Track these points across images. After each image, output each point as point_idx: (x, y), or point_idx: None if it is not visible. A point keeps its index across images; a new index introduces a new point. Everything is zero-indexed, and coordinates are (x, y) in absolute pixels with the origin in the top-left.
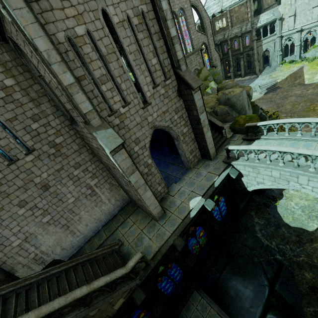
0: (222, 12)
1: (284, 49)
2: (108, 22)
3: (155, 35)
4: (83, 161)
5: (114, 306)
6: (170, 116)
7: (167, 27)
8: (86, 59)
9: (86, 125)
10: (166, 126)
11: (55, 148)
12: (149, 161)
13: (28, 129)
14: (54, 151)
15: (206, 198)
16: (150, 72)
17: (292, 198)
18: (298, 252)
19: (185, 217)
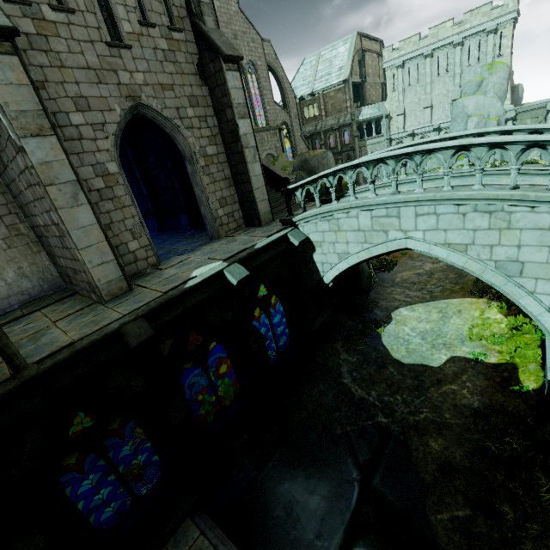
0: (314, 95)
1: None
2: None
3: None
4: None
5: None
6: (178, 103)
7: None
8: None
9: None
10: (166, 117)
11: None
12: (112, 167)
13: None
14: None
15: (232, 261)
16: None
17: (407, 321)
18: (418, 405)
19: (172, 289)
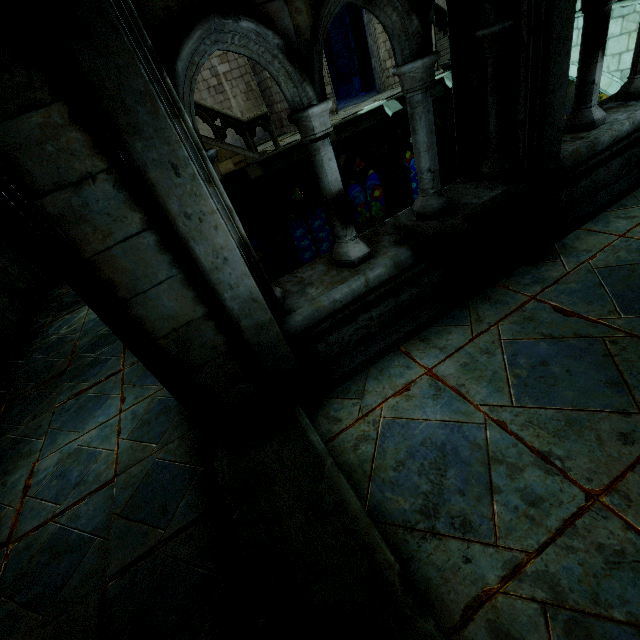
0: None
1: None
2: None
3: None
4: None
5: (219, 165)
6: None
7: None
8: None
9: None
10: None
11: None
12: None
13: None
14: None
15: (391, 99)
16: None
17: None
18: None
19: (348, 116)
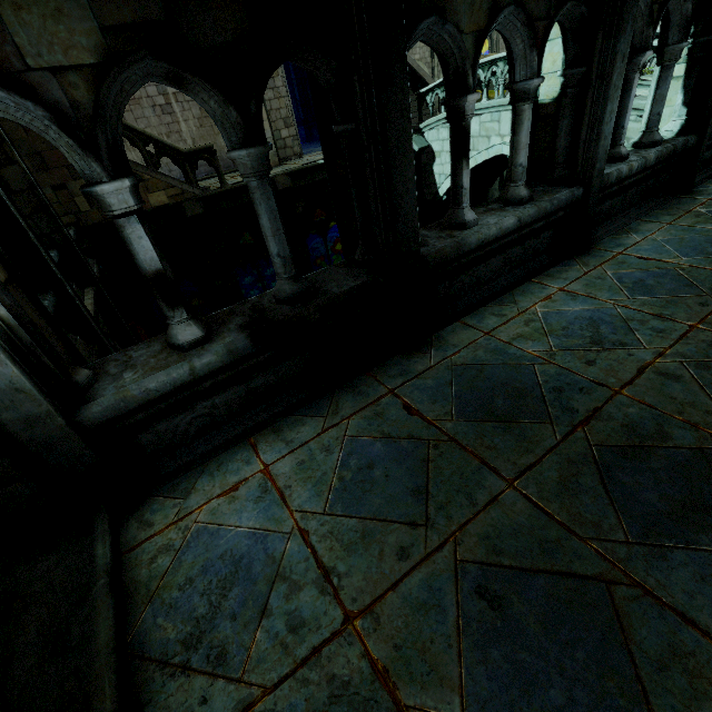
0: None
1: None
2: None
3: None
4: None
5: (149, 195)
6: None
7: None
8: None
9: None
10: None
11: None
12: None
13: None
14: None
15: None
16: None
17: None
18: None
19: (308, 163)
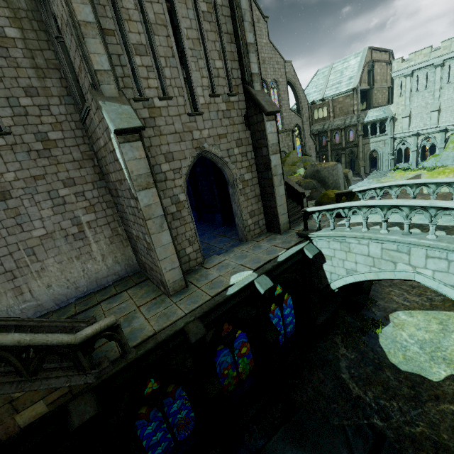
0: (324, 100)
1: (397, 155)
2: (175, 35)
3: (226, 35)
4: (81, 179)
5: (18, 415)
6: (228, 146)
7: (243, 28)
8: (123, 14)
9: (93, 90)
10: (219, 157)
11: (44, 144)
12: (182, 196)
13: (13, 102)
14: (41, 147)
15: (260, 273)
16: (210, 76)
17: (405, 326)
18: (414, 417)
19: (218, 294)
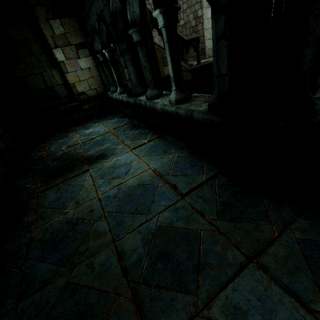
0: None
1: None
2: None
3: None
4: None
5: (164, 68)
6: None
7: None
8: None
9: None
10: None
11: None
12: None
13: None
14: None
15: None
16: None
17: None
18: None
19: None
